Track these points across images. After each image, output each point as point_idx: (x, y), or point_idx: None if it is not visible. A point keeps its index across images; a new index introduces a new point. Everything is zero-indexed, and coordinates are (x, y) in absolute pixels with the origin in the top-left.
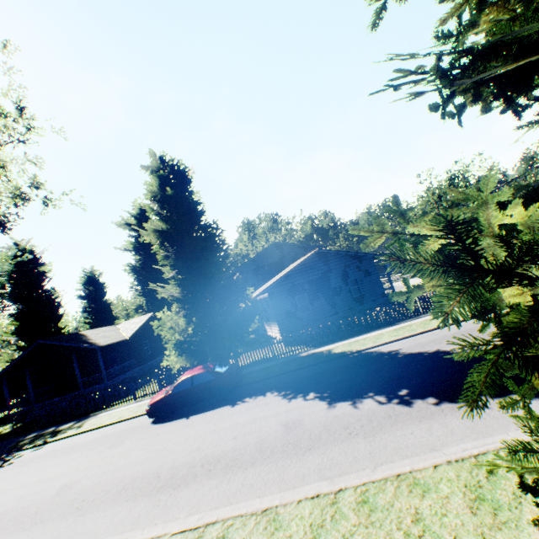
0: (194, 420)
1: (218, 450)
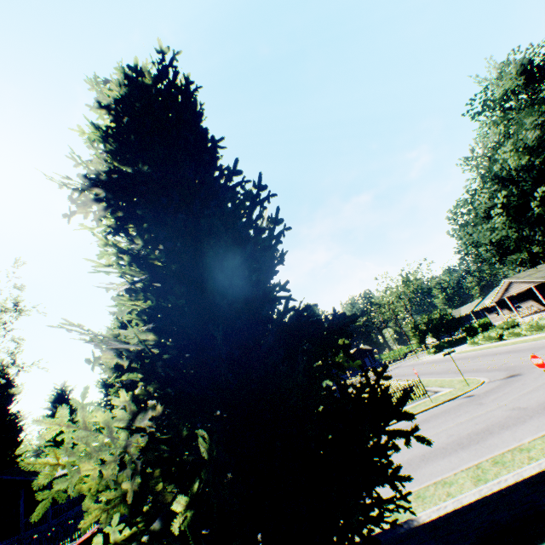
0: None
1: None
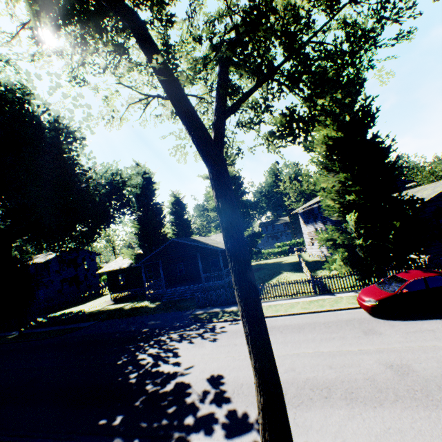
0: None
1: None
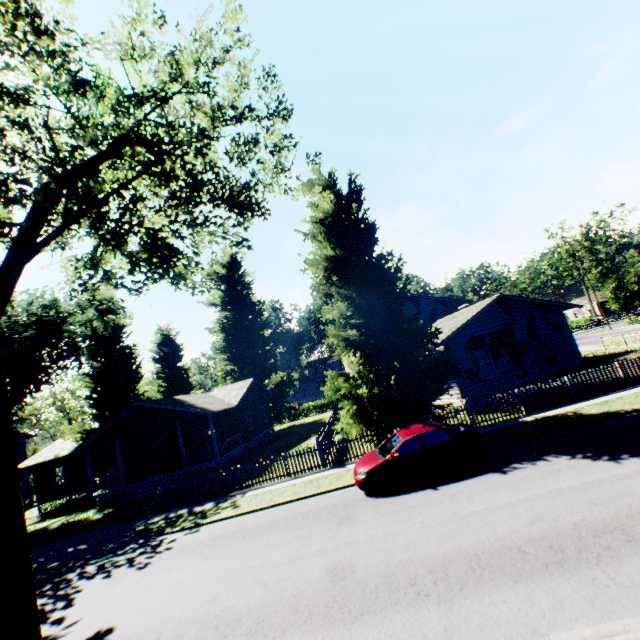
0: (456, 490)
1: (590, 518)
